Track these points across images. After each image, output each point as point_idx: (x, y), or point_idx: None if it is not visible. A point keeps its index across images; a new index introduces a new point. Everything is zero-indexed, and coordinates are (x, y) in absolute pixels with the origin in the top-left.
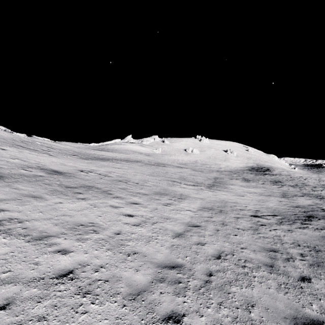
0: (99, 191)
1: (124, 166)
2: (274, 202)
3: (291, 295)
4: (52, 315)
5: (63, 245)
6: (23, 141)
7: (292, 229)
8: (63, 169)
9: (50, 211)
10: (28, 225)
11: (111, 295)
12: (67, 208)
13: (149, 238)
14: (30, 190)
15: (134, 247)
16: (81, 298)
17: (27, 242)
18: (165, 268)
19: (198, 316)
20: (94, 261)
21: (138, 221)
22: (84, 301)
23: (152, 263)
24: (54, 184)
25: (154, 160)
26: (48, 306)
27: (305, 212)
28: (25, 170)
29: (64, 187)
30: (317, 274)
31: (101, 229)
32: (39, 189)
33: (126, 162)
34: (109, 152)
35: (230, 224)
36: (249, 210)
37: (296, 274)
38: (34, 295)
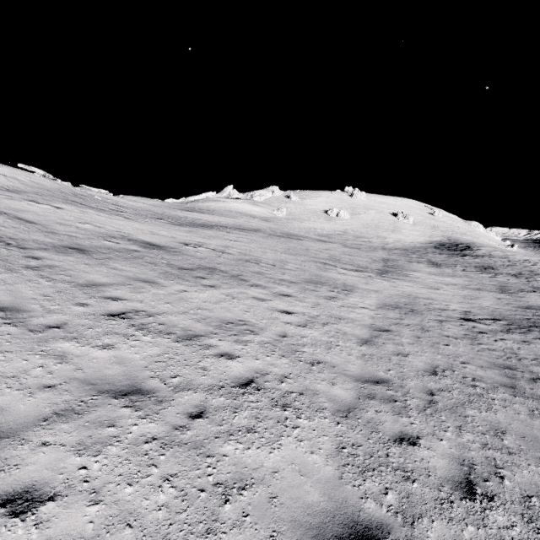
0: (226, 275)
1: (240, 237)
2: (490, 300)
3: None
4: (259, 427)
5: (223, 348)
6: (76, 195)
7: (529, 340)
8: (159, 241)
9: (179, 302)
10: (163, 320)
11: (316, 410)
12: (199, 299)
13: (327, 345)
14: (135, 271)
15: (314, 355)
16: (282, 411)
17: (176, 343)
18: (367, 383)
19: (437, 439)
20: (272, 369)
21: (302, 321)
22: (287, 415)
23: (347, 376)
24: (160, 263)
25: (277, 228)
26: (249, 417)
27: None
28: (109, 241)
29: (176, 268)
30: None
31: (258, 330)
32: (146, 271)
33: (240, 232)
34: (206, 214)
35: (433, 330)
36: (454, 311)
37: None
38: (225, 404)
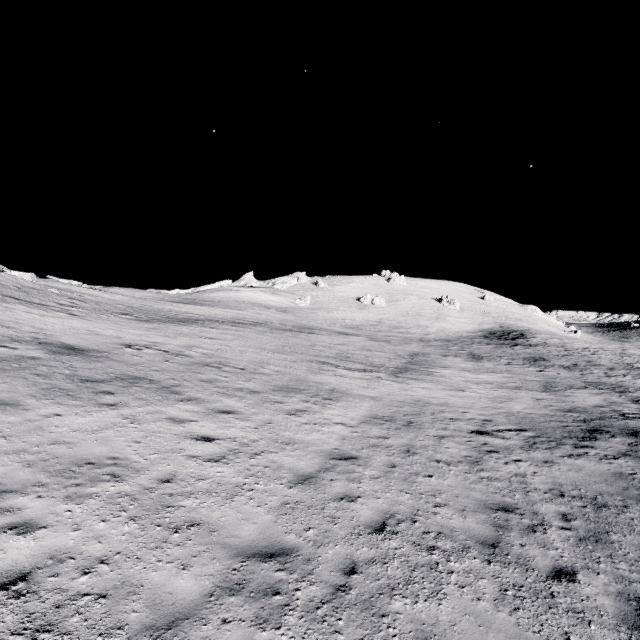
0: (153, 387)
1: (224, 334)
2: (525, 402)
3: (525, 616)
4: None
5: (29, 512)
6: (20, 288)
7: (554, 460)
8: (90, 342)
9: (26, 434)
10: None
11: (101, 632)
12: (69, 427)
13: (234, 490)
14: None
15: (194, 511)
16: None
17: None
18: (252, 558)
19: None
20: (89, 547)
21: (222, 451)
22: None
23: (225, 548)
24: (58, 374)
25: (293, 320)
26: None
27: (586, 420)
28: (2, 346)
29: (77, 380)
30: (592, 562)
31: (130, 472)
32: (20, 387)
33: (231, 326)
34: (204, 307)
35: (422, 452)
36: (469, 421)
37: (545, 563)
38: None
